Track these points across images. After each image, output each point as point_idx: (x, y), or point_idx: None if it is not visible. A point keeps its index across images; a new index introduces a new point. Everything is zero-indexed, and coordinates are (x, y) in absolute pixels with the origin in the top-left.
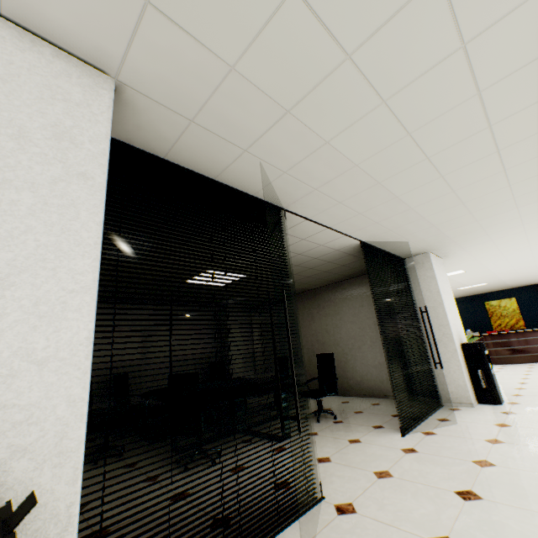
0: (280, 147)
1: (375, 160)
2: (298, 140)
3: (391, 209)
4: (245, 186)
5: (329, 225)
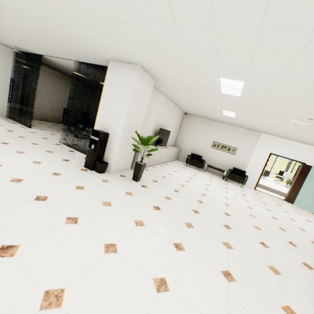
0: (8, 42)
1: (5, 36)
2: (4, 40)
3: (38, 45)
4: (28, 51)
5: (55, 57)
